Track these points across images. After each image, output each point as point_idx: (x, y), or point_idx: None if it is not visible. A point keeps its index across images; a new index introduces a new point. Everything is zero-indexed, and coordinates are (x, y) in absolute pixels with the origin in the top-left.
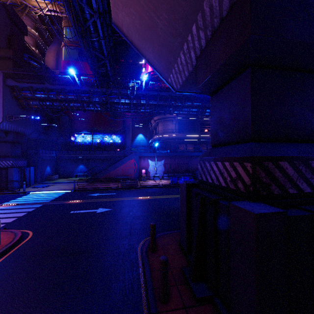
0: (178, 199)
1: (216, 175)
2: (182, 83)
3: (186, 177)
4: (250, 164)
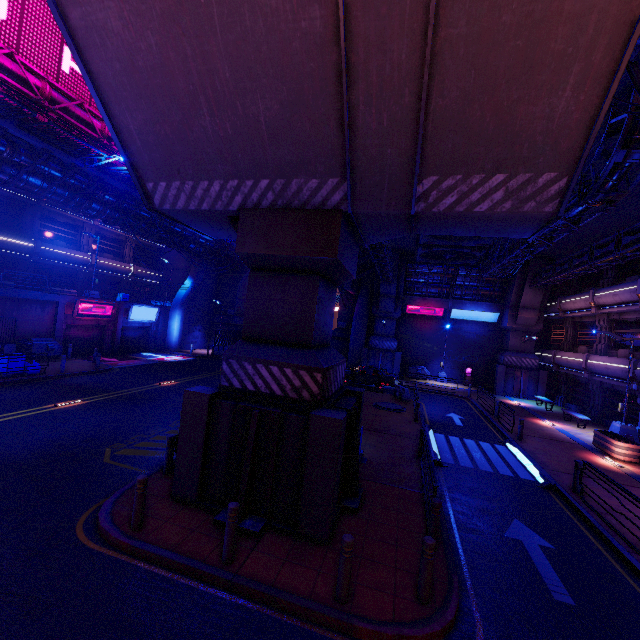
0: (42, 420)
1: (266, 382)
2: (182, 209)
3: (18, 359)
4: (321, 375)
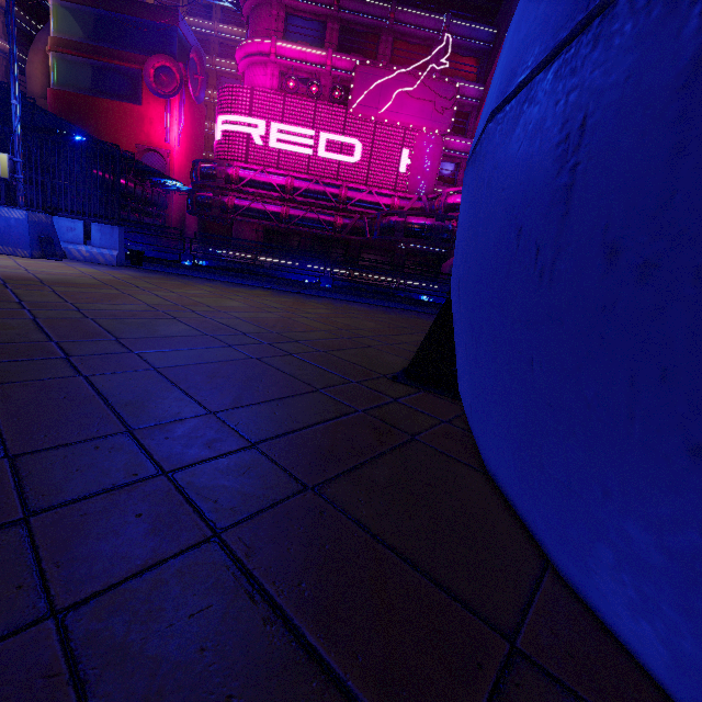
0: None
1: None
2: None
3: None
4: None
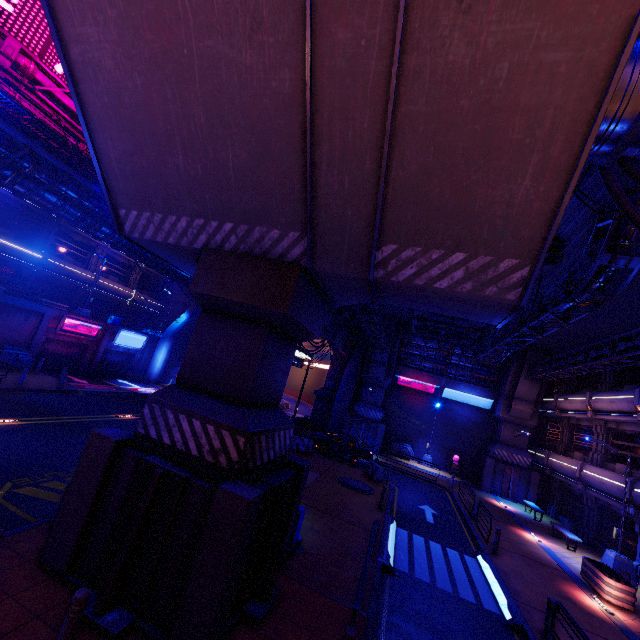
0: None
1: (184, 437)
2: (150, 239)
3: None
4: (245, 439)
